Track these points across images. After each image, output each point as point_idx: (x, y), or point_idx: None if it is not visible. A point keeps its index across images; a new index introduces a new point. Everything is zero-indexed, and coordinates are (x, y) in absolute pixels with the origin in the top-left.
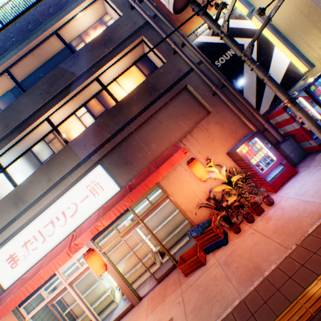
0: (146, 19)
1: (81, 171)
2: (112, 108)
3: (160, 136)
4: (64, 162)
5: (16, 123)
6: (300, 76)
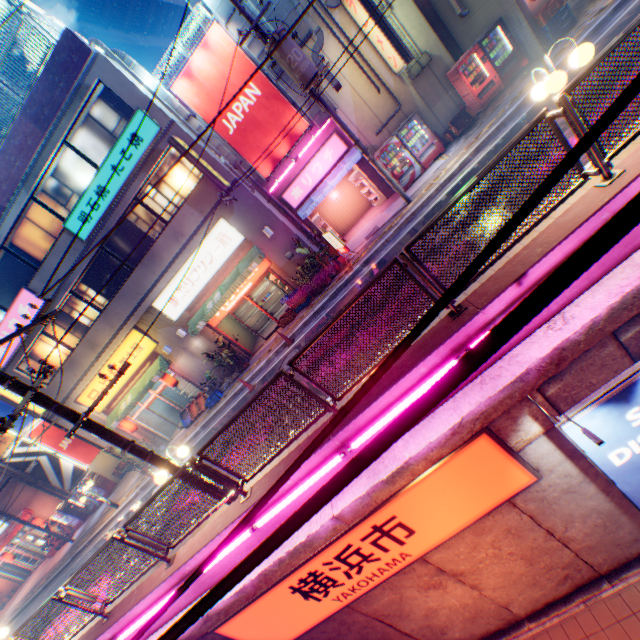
0: None
1: None
2: None
3: (19, 499)
4: None
5: None
6: (84, 470)
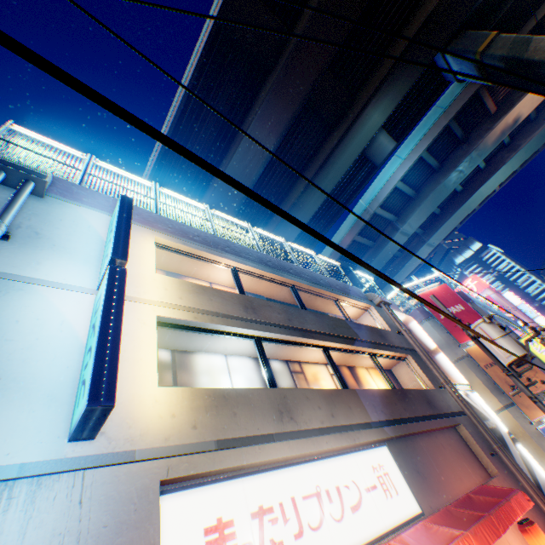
0: (413, 346)
1: (372, 434)
2: (396, 389)
3: (447, 462)
4: (351, 406)
5: (299, 324)
6: None
